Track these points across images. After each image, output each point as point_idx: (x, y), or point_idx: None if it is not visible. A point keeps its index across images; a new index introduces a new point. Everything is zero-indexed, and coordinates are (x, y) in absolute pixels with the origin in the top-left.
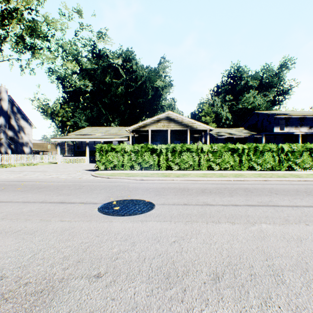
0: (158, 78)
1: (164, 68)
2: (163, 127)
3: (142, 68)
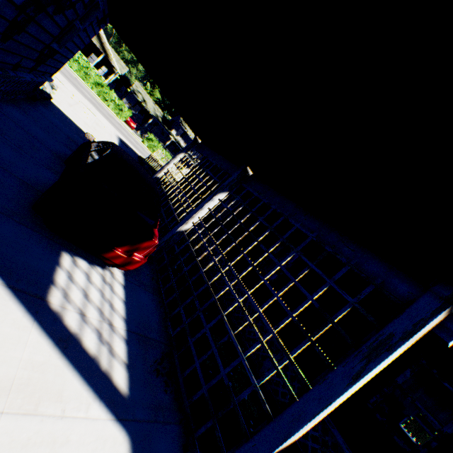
0: None
1: None
2: None
3: None
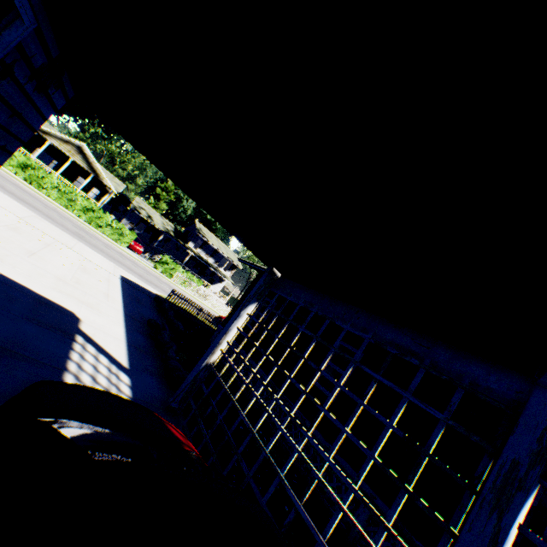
0: None
1: None
2: (67, 152)
3: None
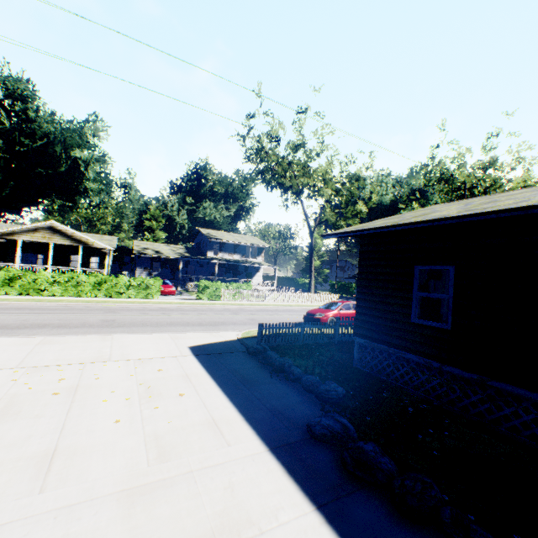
0: (81, 144)
1: (96, 130)
2: (43, 239)
3: (48, 121)
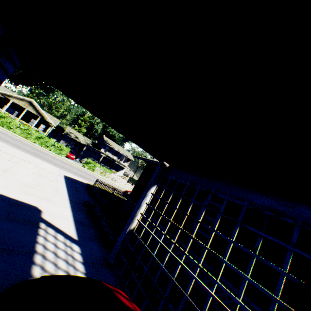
0: None
1: None
2: (23, 105)
3: None
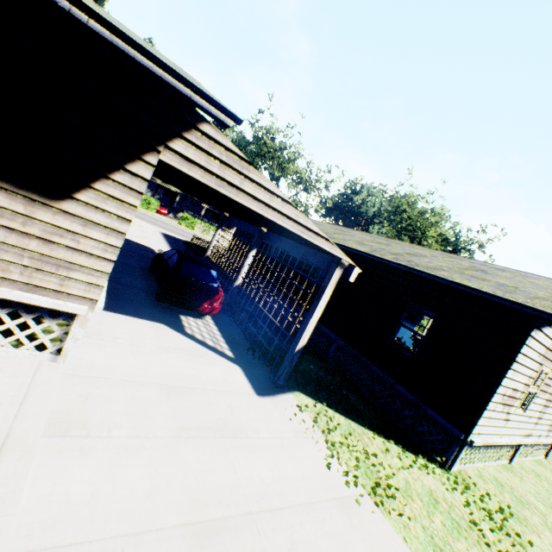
0: None
1: None
2: None
3: None
